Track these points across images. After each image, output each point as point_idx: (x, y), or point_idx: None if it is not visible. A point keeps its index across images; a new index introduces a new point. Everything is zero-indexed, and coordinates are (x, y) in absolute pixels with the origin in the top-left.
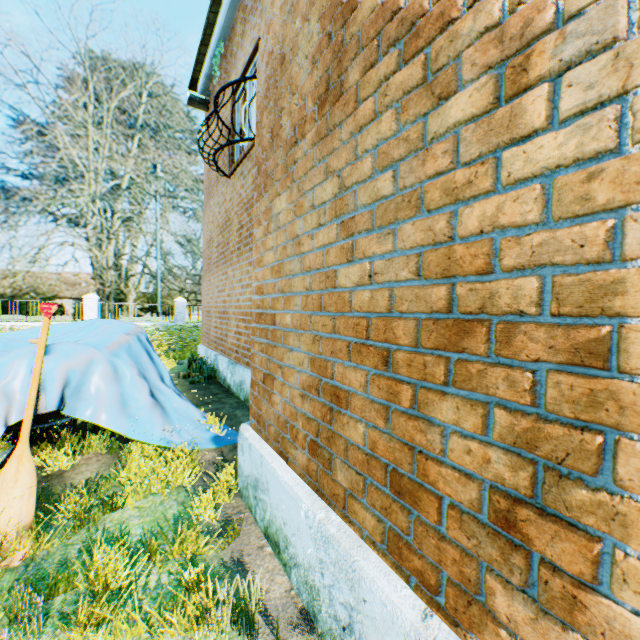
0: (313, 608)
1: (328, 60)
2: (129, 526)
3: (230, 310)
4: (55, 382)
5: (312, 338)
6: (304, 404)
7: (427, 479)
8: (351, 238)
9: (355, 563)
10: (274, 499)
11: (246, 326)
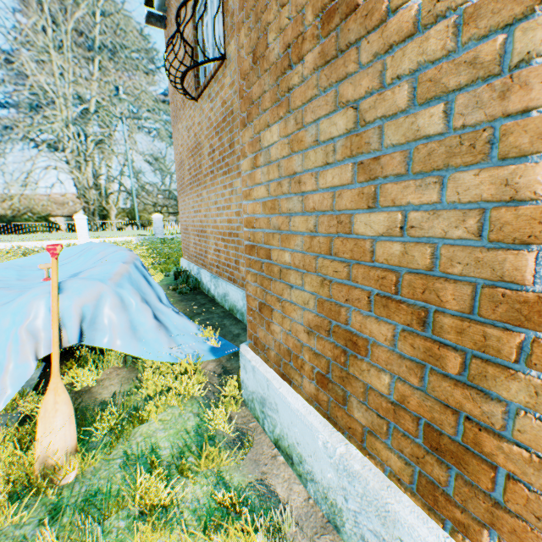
0: (334, 520)
1: None
2: (157, 439)
3: (208, 229)
4: (72, 318)
5: (320, 281)
6: (311, 341)
7: (479, 449)
8: (371, 181)
9: (388, 505)
10: (284, 420)
11: (225, 245)
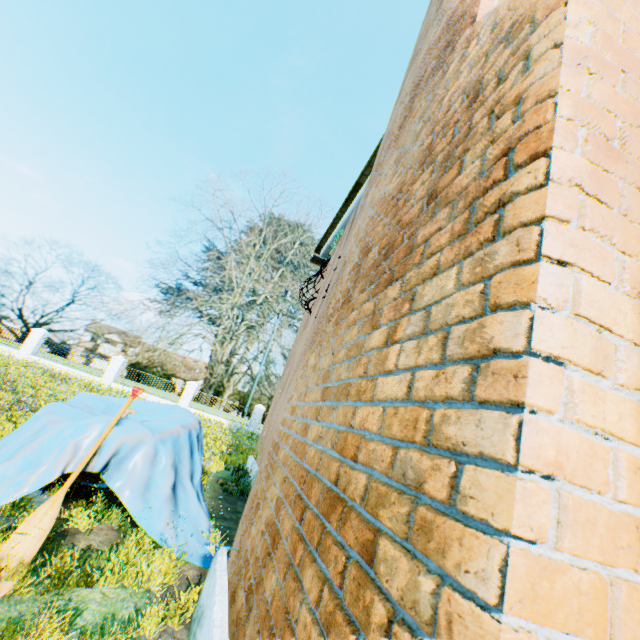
0: None
1: (353, 276)
2: (86, 607)
3: None
4: (110, 449)
5: (283, 477)
6: (260, 540)
7: None
8: (325, 402)
9: None
10: (201, 638)
11: None
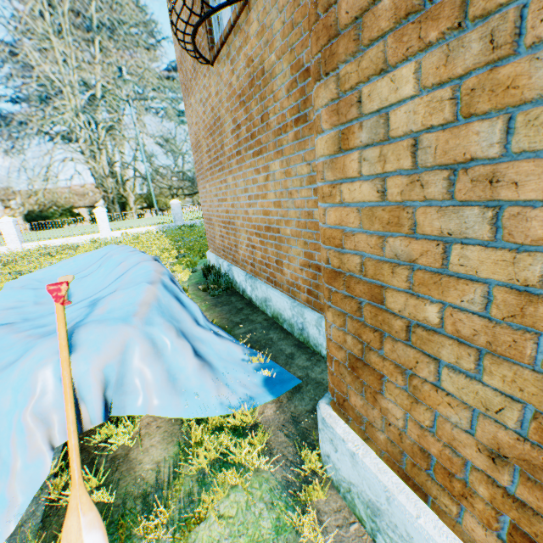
0: None
1: None
2: None
3: (237, 221)
4: (91, 388)
5: None
6: (501, 474)
7: None
8: None
9: None
10: None
11: (261, 241)
